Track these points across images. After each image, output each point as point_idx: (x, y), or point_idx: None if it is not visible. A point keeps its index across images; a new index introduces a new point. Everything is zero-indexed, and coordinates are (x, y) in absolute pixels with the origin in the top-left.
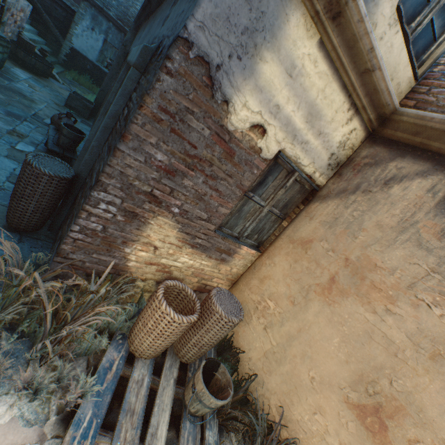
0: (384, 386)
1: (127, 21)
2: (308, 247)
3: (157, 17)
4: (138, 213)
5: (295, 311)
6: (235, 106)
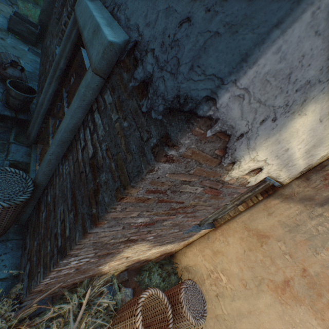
0: None
1: None
2: (264, 241)
3: None
4: (112, 251)
5: (247, 294)
6: (241, 162)
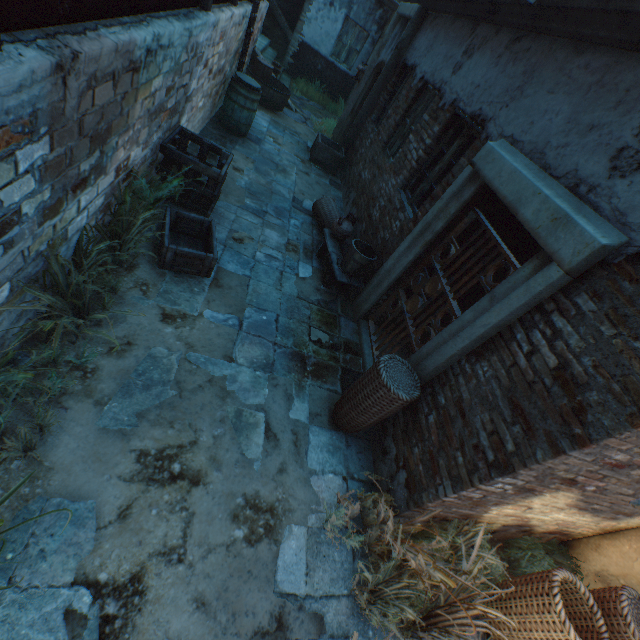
0: None
1: None
2: None
3: (543, 80)
4: (535, 488)
5: None
6: None
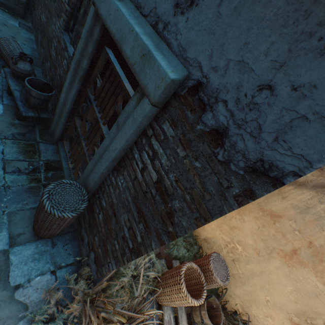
0: (319, 322)
1: None
2: (277, 220)
3: None
4: None
5: (259, 260)
6: None
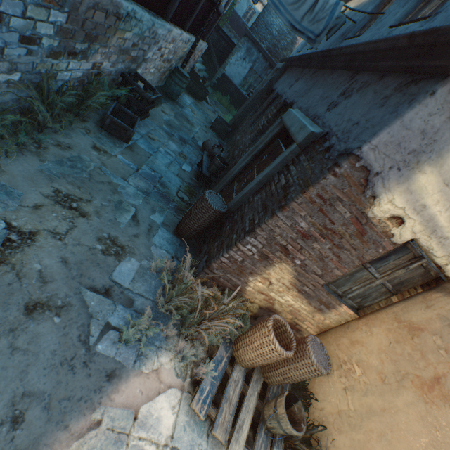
0: None
1: (275, 52)
2: (416, 334)
3: (318, 85)
4: (269, 256)
5: (383, 390)
6: (380, 201)
